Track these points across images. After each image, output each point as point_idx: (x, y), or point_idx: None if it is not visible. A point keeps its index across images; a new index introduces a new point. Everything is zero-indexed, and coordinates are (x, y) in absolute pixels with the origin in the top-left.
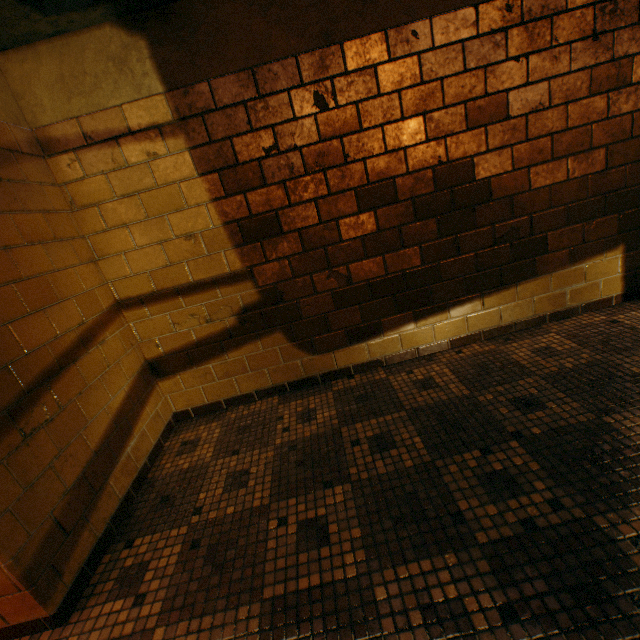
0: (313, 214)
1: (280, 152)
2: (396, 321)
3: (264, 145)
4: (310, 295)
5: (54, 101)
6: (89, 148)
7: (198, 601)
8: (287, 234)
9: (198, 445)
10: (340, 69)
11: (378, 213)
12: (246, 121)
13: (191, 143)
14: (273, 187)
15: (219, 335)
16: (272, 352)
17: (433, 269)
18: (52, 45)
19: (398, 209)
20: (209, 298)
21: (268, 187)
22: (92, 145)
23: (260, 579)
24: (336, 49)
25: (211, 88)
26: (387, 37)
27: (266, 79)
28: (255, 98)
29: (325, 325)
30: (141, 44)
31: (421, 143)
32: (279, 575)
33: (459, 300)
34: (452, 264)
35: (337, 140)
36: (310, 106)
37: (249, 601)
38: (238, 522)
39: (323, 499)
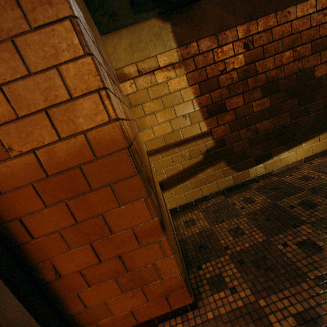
0: (241, 100)
1: (227, 72)
2: (278, 151)
3: (220, 69)
4: (238, 141)
5: (126, 56)
6: (140, 77)
7: (270, 285)
8: (228, 111)
9: (195, 221)
10: (255, 31)
11: (271, 97)
12: (212, 58)
13: (187, 71)
14: (223, 89)
15: (194, 165)
16: (219, 172)
17: (296, 123)
18: (127, 30)
19: (280, 95)
20: (190, 147)
21: (221, 89)
22: (141, 75)
23: (299, 270)
24: (254, 22)
25: (197, 44)
26: (276, 15)
27: (222, 38)
28: (217, 47)
29: (244, 156)
30: (167, 26)
31: (291, 62)
32: (308, 267)
33: (308, 137)
34: (304, 120)
35: (253, 64)
36: (241, 49)
37: (302, 280)
38: (257, 249)
39: (299, 232)
